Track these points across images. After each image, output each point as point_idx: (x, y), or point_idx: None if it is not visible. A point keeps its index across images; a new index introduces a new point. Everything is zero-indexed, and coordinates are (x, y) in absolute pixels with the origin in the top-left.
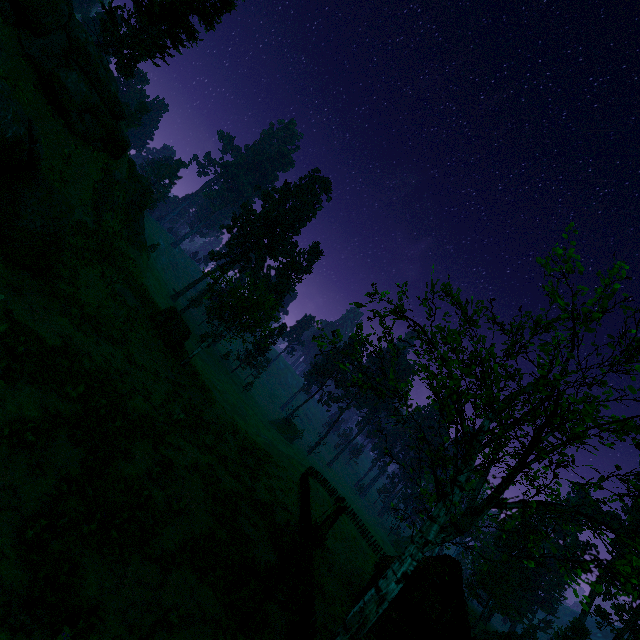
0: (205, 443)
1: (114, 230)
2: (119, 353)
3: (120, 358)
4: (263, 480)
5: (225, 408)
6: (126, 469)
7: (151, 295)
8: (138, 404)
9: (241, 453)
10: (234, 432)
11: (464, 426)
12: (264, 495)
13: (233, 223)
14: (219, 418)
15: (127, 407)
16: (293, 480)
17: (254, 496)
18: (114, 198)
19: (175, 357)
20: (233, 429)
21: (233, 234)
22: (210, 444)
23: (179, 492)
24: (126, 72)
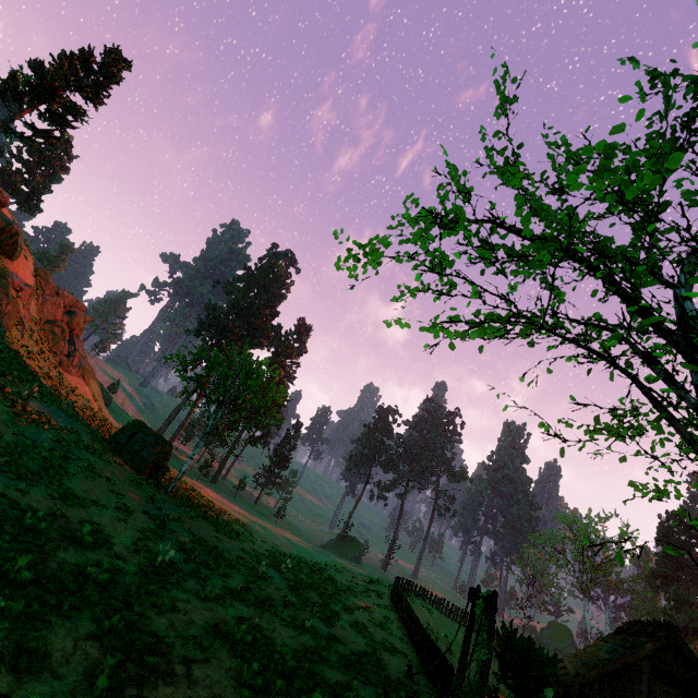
0: (229, 588)
1: (29, 350)
2: (40, 490)
3: (41, 496)
4: (343, 618)
5: (256, 542)
6: (14, 694)
7: (112, 428)
8: (77, 555)
9: (295, 588)
10: (276, 564)
11: (692, 282)
12: (354, 640)
13: (199, 324)
14: (247, 550)
15: (45, 563)
16: (383, 605)
17: (339, 647)
18: (18, 308)
19: (156, 485)
20: (274, 561)
21: (203, 337)
22: (238, 587)
23: (178, 697)
24: (30, 207)
